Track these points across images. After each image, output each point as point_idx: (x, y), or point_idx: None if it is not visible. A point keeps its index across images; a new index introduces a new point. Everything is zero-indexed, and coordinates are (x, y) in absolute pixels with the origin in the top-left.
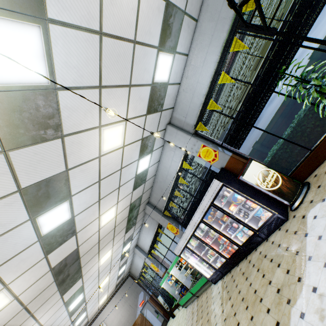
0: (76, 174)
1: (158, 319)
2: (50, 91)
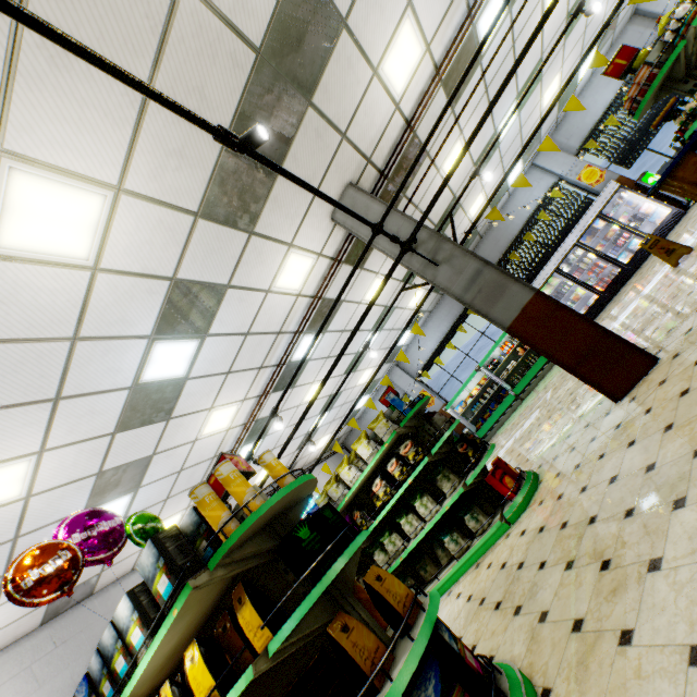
0: (535, 93)
1: None
2: (588, 2)
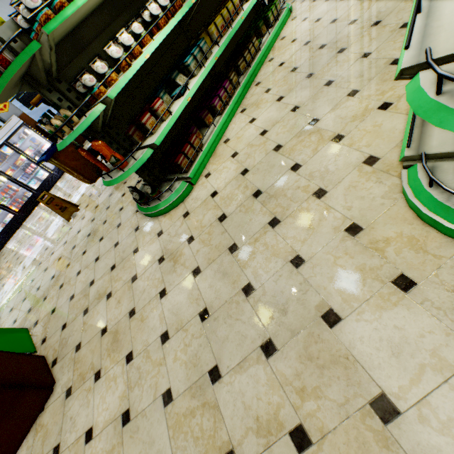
0: None
1: None
2: None
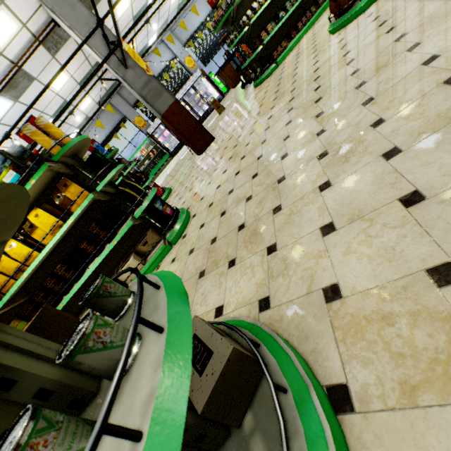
0: None
1: None
2: None
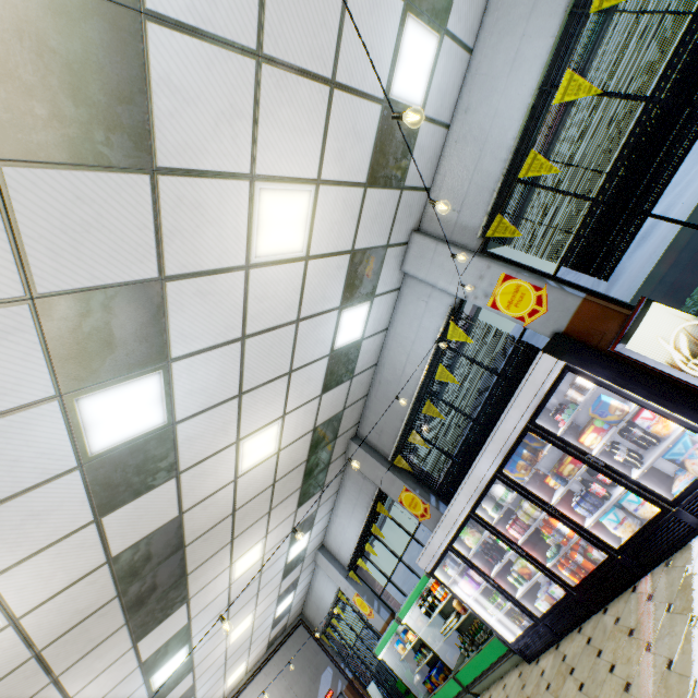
0: (186, 299)
1: None
2: (126, 15)
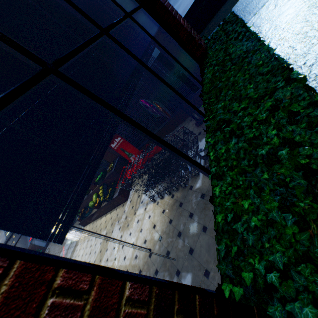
0: None
1: (44, 242)
2: None
